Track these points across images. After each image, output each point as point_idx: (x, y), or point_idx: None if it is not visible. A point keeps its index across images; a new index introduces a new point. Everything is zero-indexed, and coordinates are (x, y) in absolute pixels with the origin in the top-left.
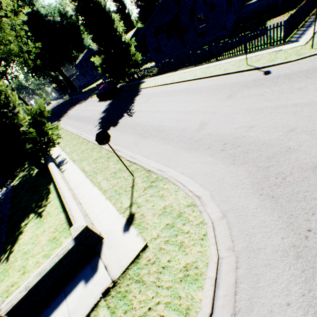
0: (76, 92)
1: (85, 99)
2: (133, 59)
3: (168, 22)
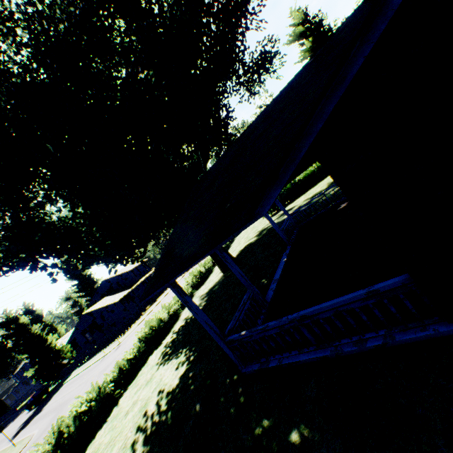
0: (6, 413)
1: (16, 417)
2: (68, 356)
3: (89, 325)
